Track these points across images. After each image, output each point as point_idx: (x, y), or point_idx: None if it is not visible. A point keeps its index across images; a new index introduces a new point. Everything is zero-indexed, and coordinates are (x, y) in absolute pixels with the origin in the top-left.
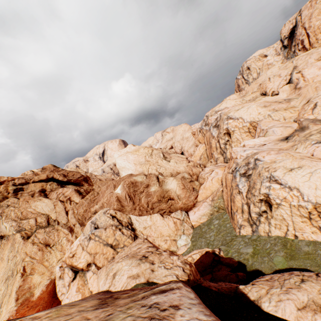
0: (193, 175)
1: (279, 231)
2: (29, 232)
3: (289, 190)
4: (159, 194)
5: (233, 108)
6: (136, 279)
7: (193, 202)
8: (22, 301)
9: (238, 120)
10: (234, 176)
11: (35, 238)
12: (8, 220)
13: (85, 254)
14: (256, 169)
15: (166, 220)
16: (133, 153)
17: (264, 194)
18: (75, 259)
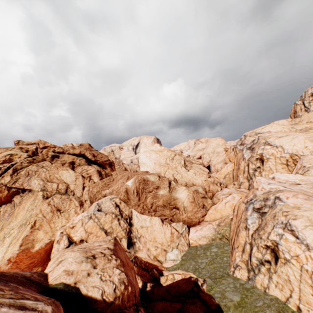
0: (209, 192)
1: (280, 293)
2: (49, 194)
3: (306, 249)
4: (165, 199)
5: (276, 133)
6: (68, 276)
7: (198, 220)
8: (24, 248)
9: (277, 148)
10: (246, 208)
11: (51, 200)
12: (38, 178)
13: (82, 230)
14: (272, 209)
15: (164, 227)
16: (157, 152)
17: (273, 241)
18: (74, 231)
